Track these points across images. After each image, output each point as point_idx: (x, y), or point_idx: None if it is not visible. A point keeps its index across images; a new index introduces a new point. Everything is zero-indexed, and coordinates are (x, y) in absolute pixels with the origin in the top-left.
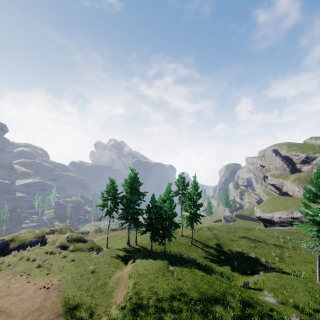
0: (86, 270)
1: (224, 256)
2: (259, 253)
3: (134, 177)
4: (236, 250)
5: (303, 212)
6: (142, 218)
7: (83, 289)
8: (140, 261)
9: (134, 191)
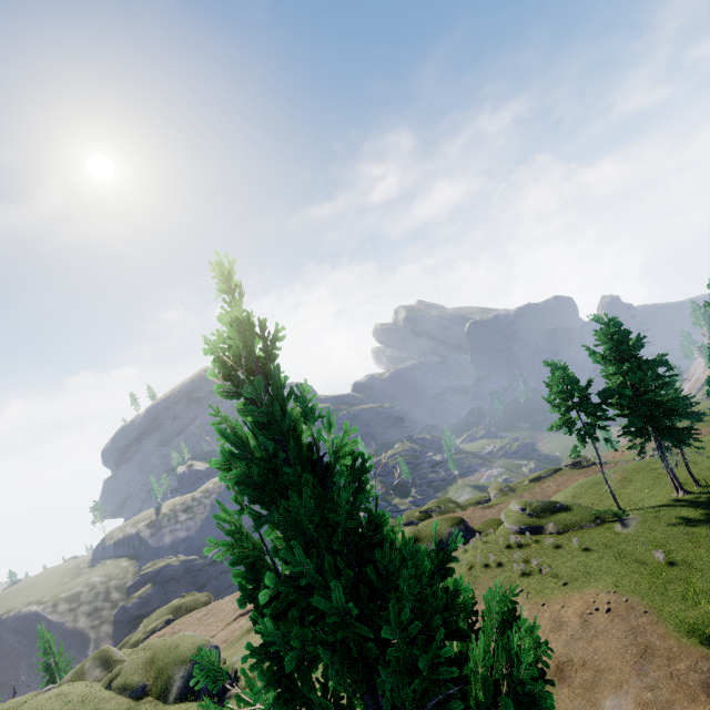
0: (649, 563)
1: None
2: None
3: (614, 333)
4: None
5: None
6: None
7: (701, 603)
8: None
9: (634, 363)
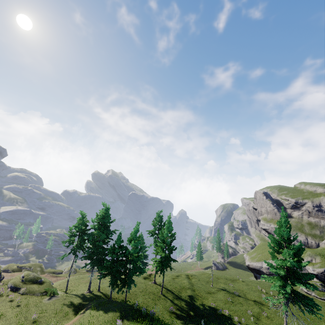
0: (28, 319)
1: (194, 311)
2: (234, 310)
3: (106, 213)
4: (210, 305)
5: (268, 263)
6: (104, 259)
7: None
8: (91, 311)
9: (103, 228)
